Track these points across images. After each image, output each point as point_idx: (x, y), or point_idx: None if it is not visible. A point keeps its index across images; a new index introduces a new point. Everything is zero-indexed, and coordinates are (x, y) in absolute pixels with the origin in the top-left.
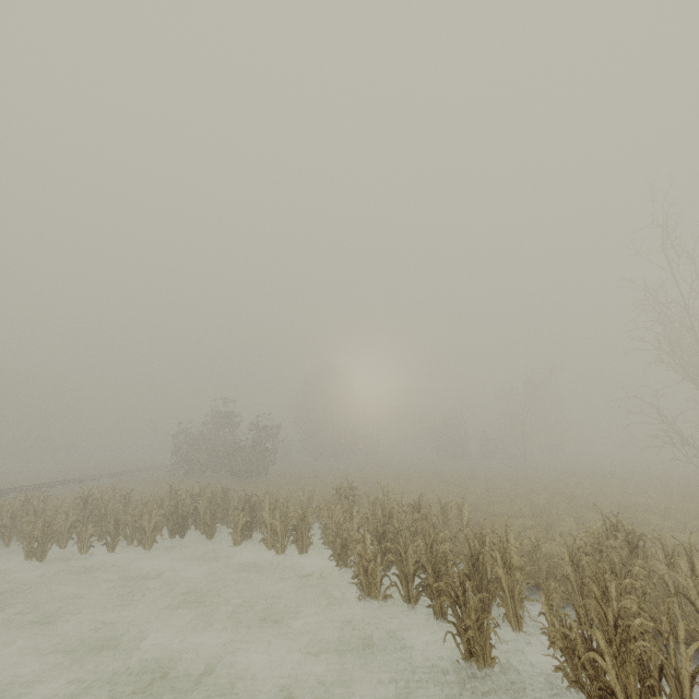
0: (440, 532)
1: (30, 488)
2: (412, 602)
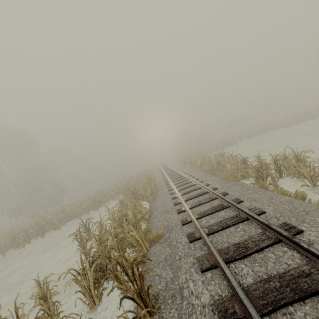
0: (297, 115)
1: (164, 164)
2: (297, 124)
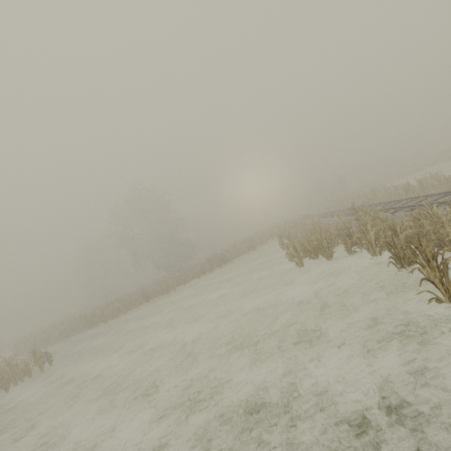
0: None
1: None
2: None
